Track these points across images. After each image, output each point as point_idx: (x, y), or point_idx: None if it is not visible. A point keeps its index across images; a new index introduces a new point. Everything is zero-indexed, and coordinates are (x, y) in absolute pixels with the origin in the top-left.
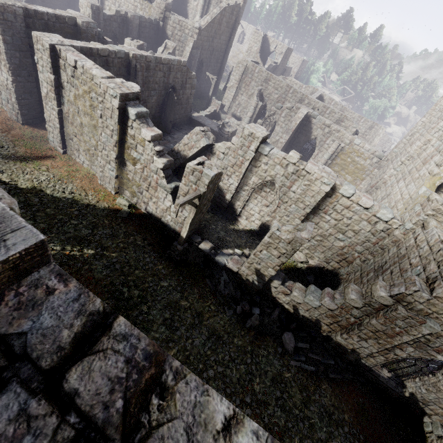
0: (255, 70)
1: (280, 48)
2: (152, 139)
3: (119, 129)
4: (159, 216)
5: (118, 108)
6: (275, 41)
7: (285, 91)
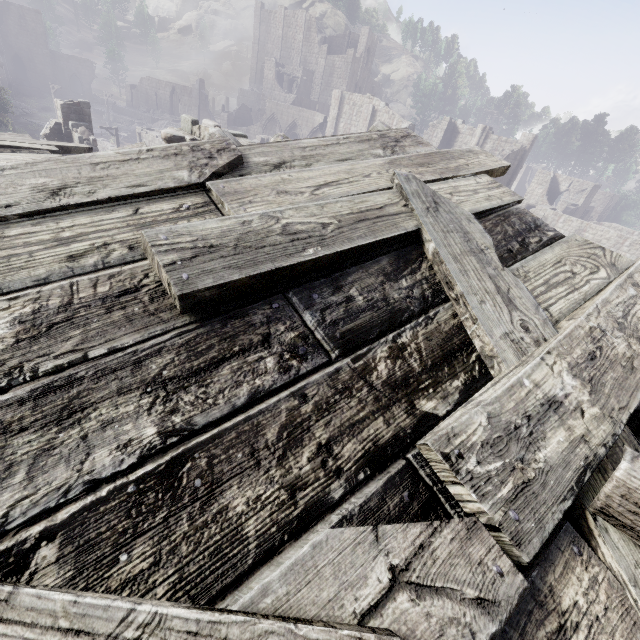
0: (559, 220)
1: (578, 185)
2: None
3: None
4: None
5: None
6: (569, 178)
7: (615, 244)
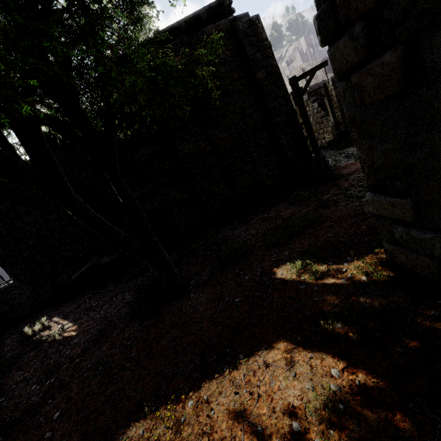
0: None
1: None
2: (309, 97)
3: (297, 108)
4: (332, 138)
5: (292, 99)
6: None
7: None
